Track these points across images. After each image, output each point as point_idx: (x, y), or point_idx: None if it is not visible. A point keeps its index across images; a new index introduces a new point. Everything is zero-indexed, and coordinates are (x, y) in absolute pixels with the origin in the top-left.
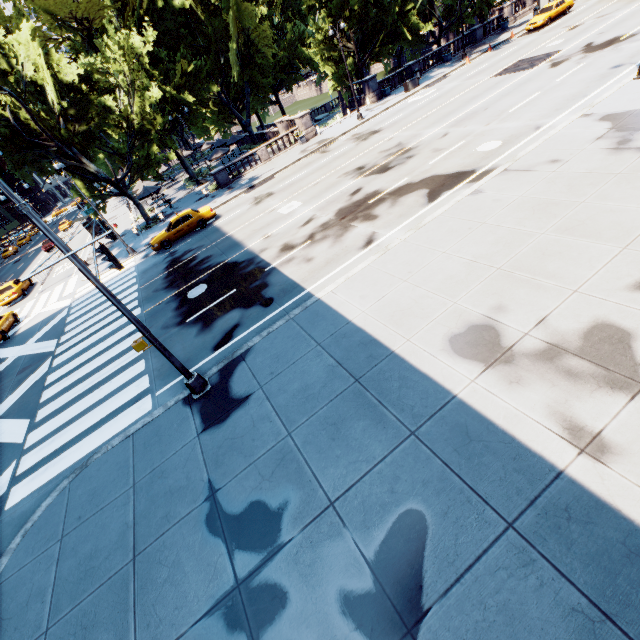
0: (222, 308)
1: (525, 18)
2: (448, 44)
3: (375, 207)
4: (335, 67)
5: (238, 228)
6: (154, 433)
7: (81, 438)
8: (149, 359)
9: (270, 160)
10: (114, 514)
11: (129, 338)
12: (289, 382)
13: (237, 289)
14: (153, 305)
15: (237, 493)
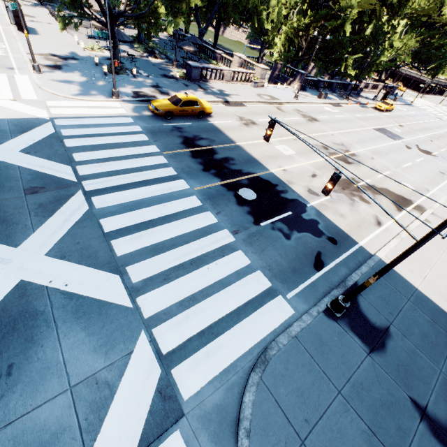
0: (291, 227)
1: (366, 95)
2: (338, 82)
3: (363, 193)
4: (287, 48)
5: (244, 142)
6: (319, 341)
7: (229, 324)
8: (247, 252)
9: (229, 82)
10: (342, 420)
11: (199, 215)
12: (410, 326)
13: (293, 213)
14: (201, 185)
15: (441, 414)
